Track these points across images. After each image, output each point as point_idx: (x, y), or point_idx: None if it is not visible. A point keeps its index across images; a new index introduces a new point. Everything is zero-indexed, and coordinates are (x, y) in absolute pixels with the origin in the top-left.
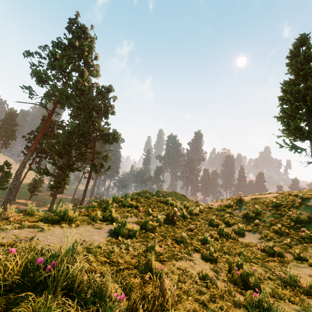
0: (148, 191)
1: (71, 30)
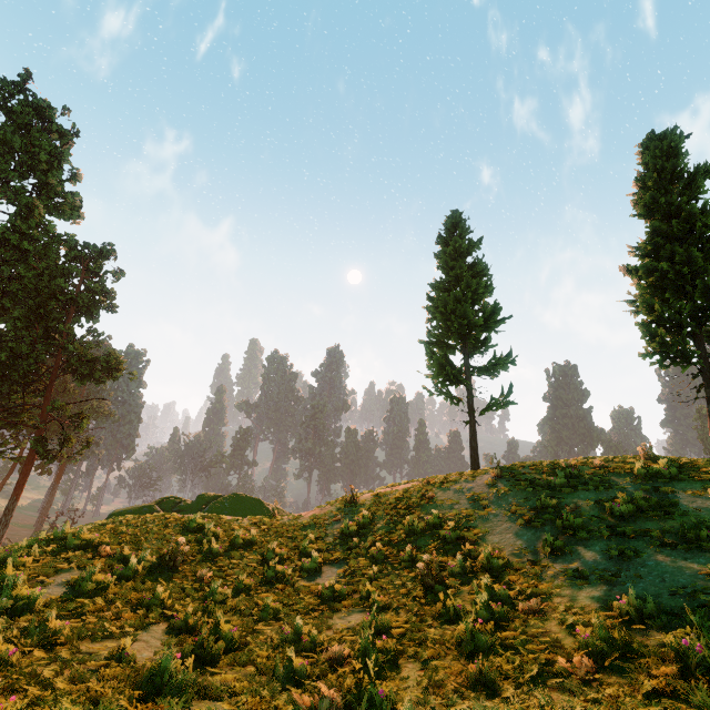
0: (175, 499)
1: (5, 107)
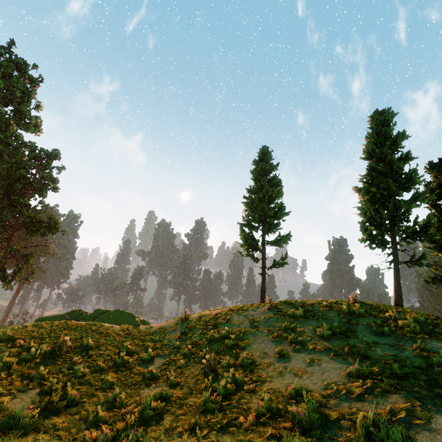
0: (80, 312)
1: None
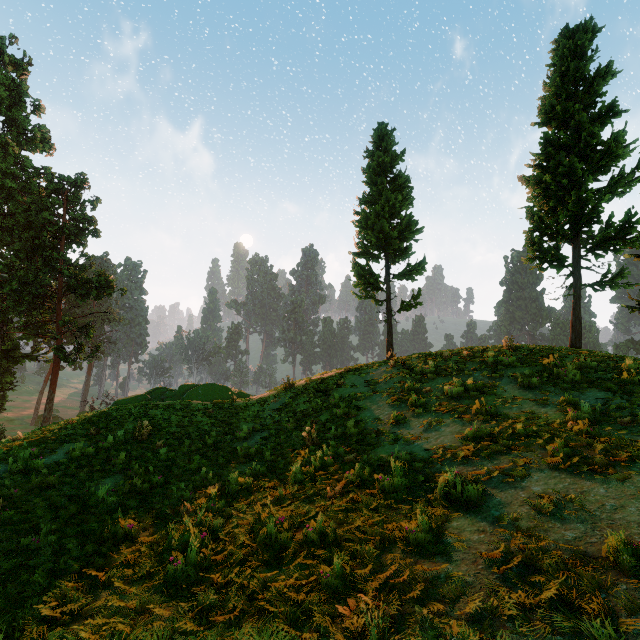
0: (163, 390)
1: None
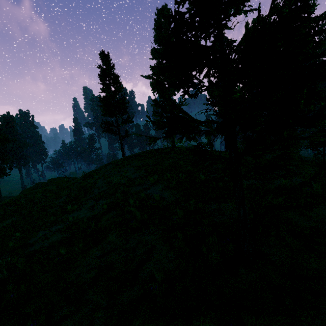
0: (41, 183)
1: None
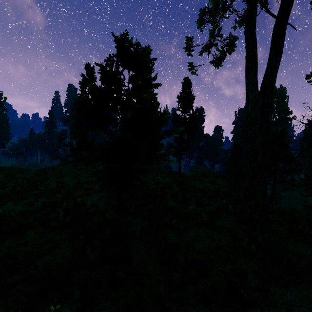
0: None
1: None
